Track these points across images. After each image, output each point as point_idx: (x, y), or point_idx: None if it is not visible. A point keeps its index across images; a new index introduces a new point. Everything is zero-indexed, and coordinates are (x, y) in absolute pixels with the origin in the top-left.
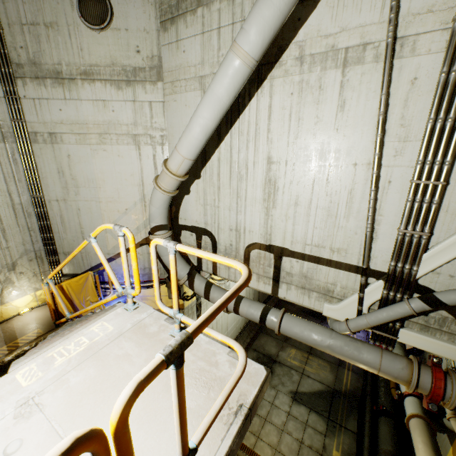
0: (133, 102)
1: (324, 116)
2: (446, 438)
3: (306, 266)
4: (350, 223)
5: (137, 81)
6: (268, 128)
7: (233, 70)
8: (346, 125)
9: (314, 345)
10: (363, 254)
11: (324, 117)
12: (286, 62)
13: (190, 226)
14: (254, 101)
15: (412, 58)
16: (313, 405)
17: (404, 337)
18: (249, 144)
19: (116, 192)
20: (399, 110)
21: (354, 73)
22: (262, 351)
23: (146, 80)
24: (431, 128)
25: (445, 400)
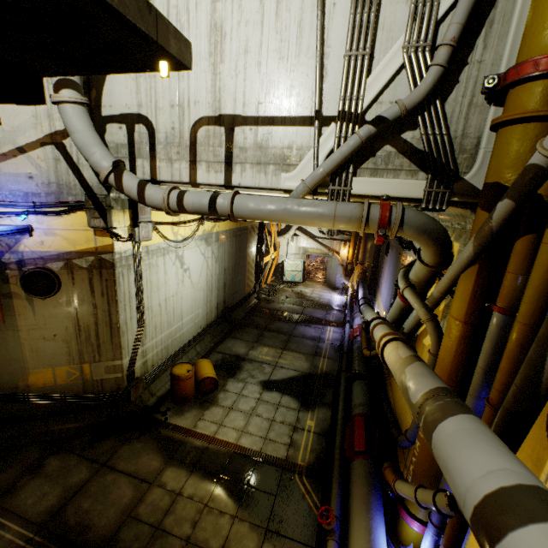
0: None
1: None
2: None
3: (260, 133)
4: (301, 64)
5: None
6: None
7: None
8: None
9: (271, 213)
10: (315, 94)
11: None
12: None
13: (118, 115)
14: None
15: None
16: (287, 388)
17: (357, 186)
18: None
19: None
20: None
21: None
22: (229, 353)
23: None
24: None
25: (392, 224)
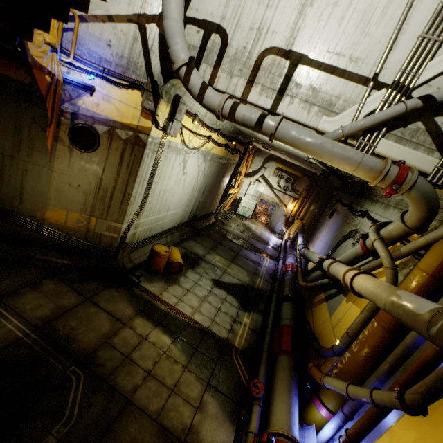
0: None
1: None
2: (341, 296)
3: (318, 76)
4: (378, 30)
5: None
6: None
7: None
8: None
9: (307, 144)
10: (381, 60)
11: None
12: None
13: (201, 19)
14: None
15: None
16: (232, 291)
17: (381, 146)
18: None
19: None
20: None
21: None
22: (190, 250)
23: None
24: None
25: (404, 184)
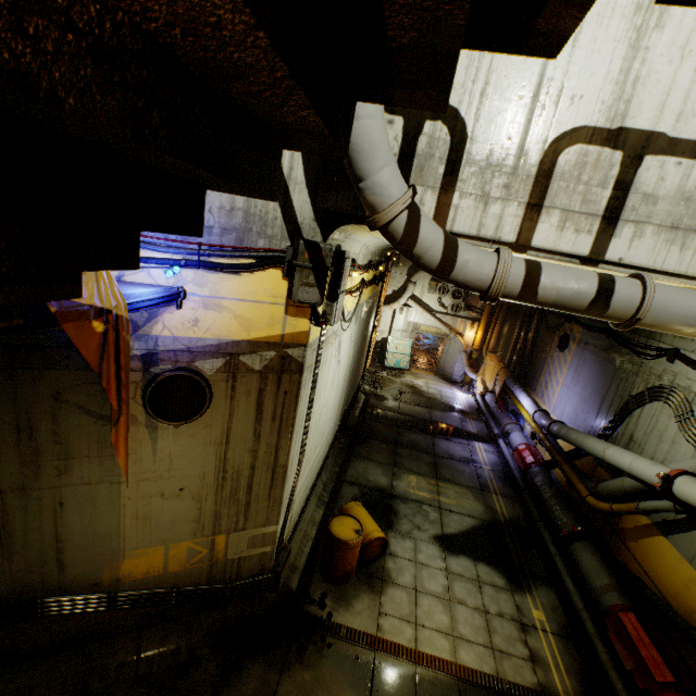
0: None
1: None
2: None
3: None
4: None
5: None
6: None
7: None
8: None
9: None
10: None
11: None
12: None
13: None
14: None
15: None
16: (476, 550)
17: None
18: None
19: None
20: None
21: None
22: (366, 484)
23: None
24: None
25: None
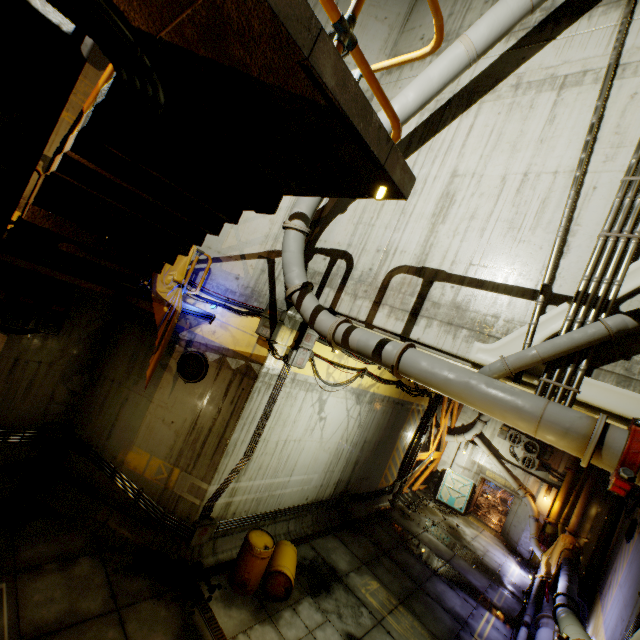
0: None
1: (529, 130)
2: None
3: (462, 292)
4: (535, 236)
5: None
6: (464, 144)
7: (453, 54)
8: (552, 137)
9: (445, 381)
10: (547, 267)
11: (529, 131)
12: (501, 89)
13: (328, 249)
14: (456, 122)
15: (634, 79)
16: None
17: (589, 391)
18: (437, 159)
19: None
20: (614, 120)
21: (570, 93)
22: (324, 556)
23: None
24: None
25: None
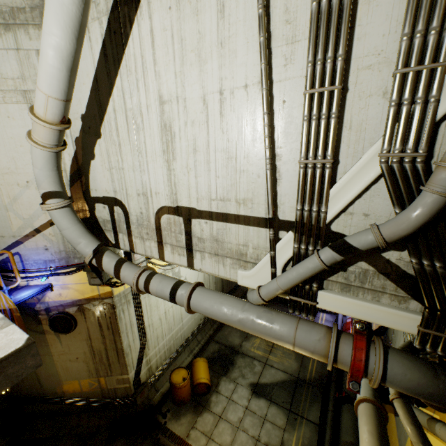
0: (17, 50)
1: (206, 29)
2: None
3: (215, 227)
4: (251, 164)
5: (18, 25)
6: (154, 59)
7: None
8: (230, 36)
9: (225, 321)
10: (267, 200)
11: (206, 30)
12: None
13: (102, 197)
14: (135, 28)
15: None
16: (274, 396)
17: (324, 301)
18: (139, 83)
19: (12, 161)
20: (281, 1)
21: None
22: (225, 343)
23: (28, 23)
24: (316, 13)
25: (369, 375)
